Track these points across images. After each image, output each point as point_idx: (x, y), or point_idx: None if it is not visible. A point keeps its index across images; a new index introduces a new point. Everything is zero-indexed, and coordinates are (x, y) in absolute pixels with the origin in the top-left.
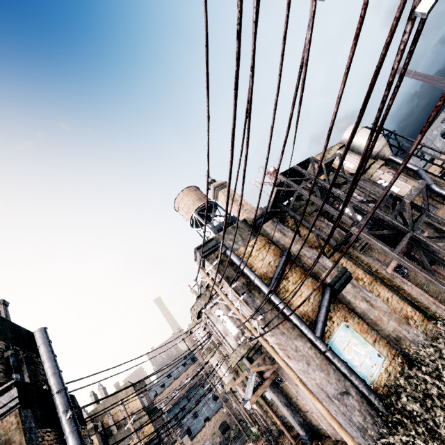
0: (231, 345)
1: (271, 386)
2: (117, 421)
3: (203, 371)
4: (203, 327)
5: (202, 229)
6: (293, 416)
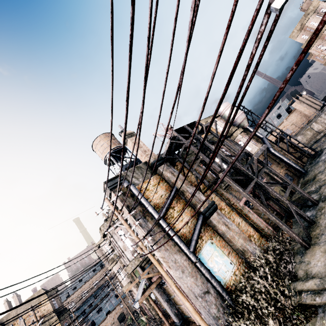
0: (128, 258)
1: (157, 287)
2: (28, 323)
3: (107, 276)
4: (108, 243)
5: (113, 167)
6: (171, 308)
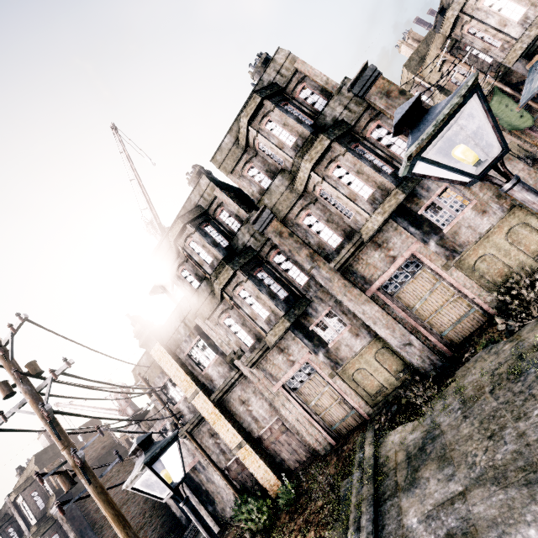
0: (513, 35)
1: None
2: None
3: None
4: (438, 66)
5: None
6: None
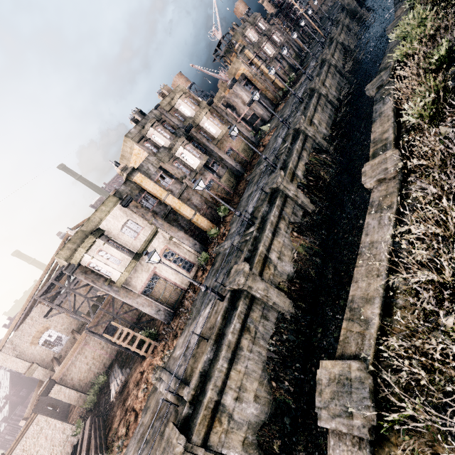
0: None
1: None
2: None
3: None
4: None
5: None
6: None
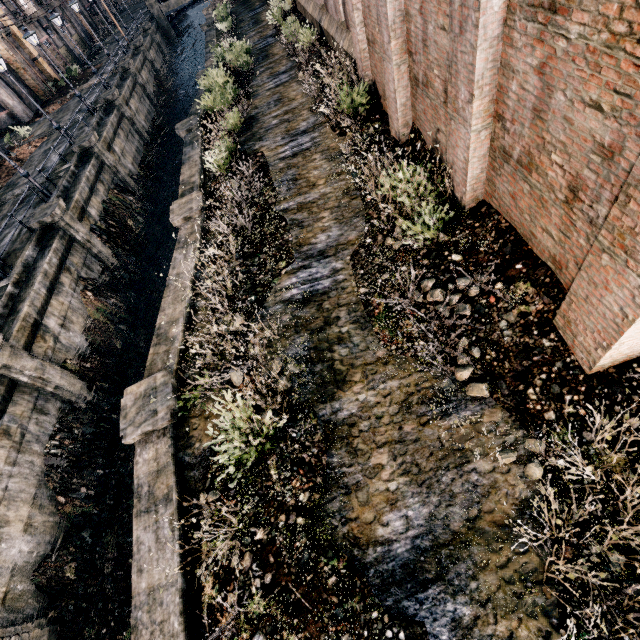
0: None
1: None
2: None
3: None
4: None
5: None
6: None
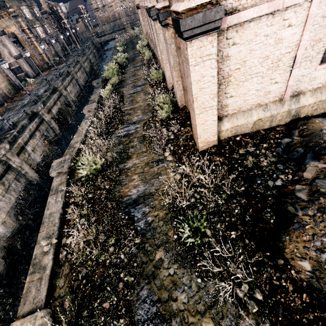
0: None
1: None
2: None
3: None
4: None
5: None
6: None
